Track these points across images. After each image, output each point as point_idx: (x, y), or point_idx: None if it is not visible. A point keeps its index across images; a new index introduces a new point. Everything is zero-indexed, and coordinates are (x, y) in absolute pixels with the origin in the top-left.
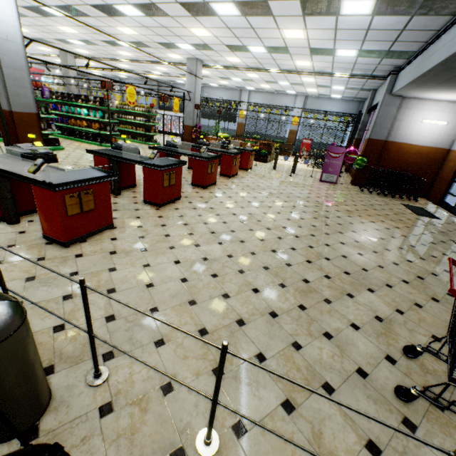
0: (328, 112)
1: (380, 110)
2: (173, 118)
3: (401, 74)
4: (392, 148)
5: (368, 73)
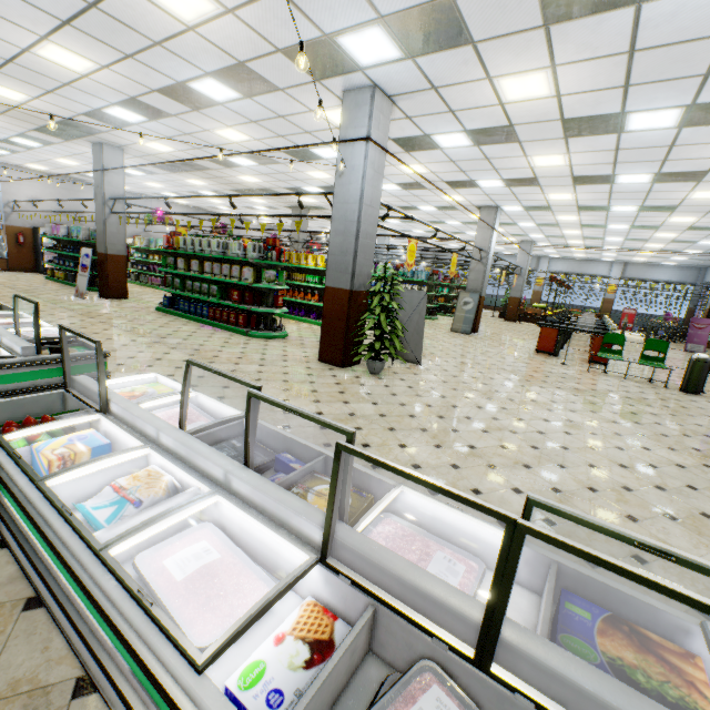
0: (656, 279)
1: None
2: None
3: None
4: None
5: None
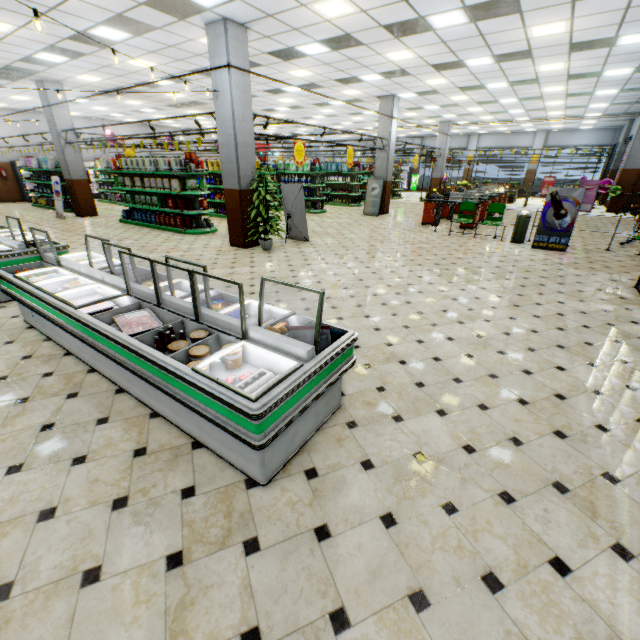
0: (576, 144)
1: (634, 144)
2: None
3: None
4: None
5: (621, 112)
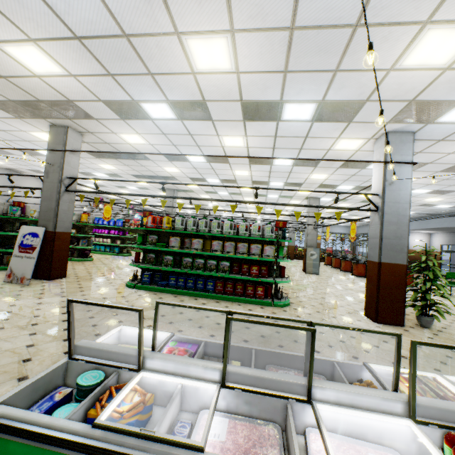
0: (337, 232)
1: None
2: None
3: None
4: None
5: None
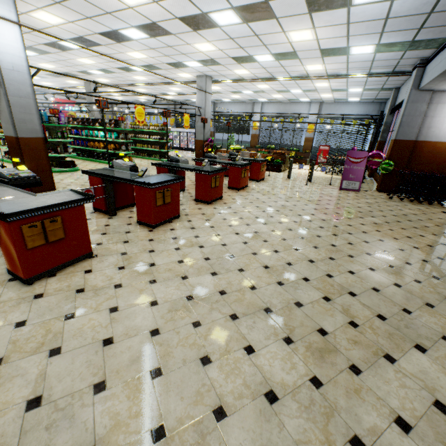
0: (346, 116)
1: (407, 108)
2: (189, 135)
3: (430, 65)
4: (424, 148)
5: (388, 70)
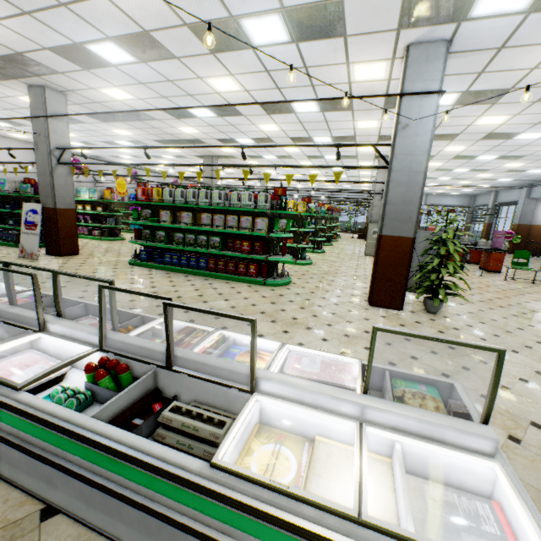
0: (446, 204)
1: (523, 207)
2: None
3: (536, 188)
4: (534, 229)
5: (504, 185)
